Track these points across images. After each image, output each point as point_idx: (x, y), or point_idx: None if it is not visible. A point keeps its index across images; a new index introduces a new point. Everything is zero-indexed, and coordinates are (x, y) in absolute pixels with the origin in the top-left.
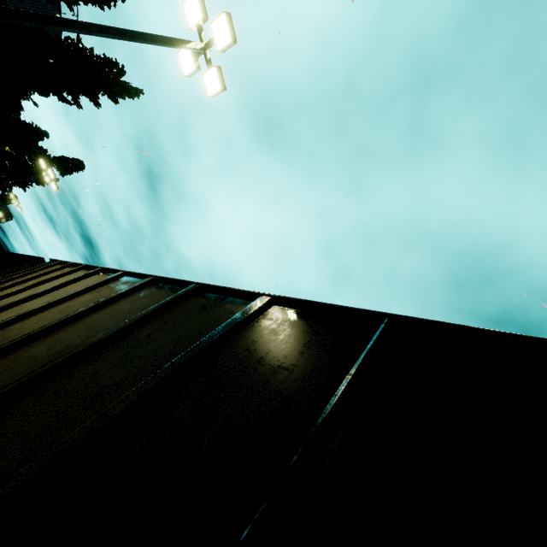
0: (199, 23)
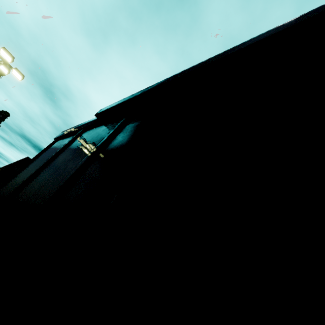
0: None
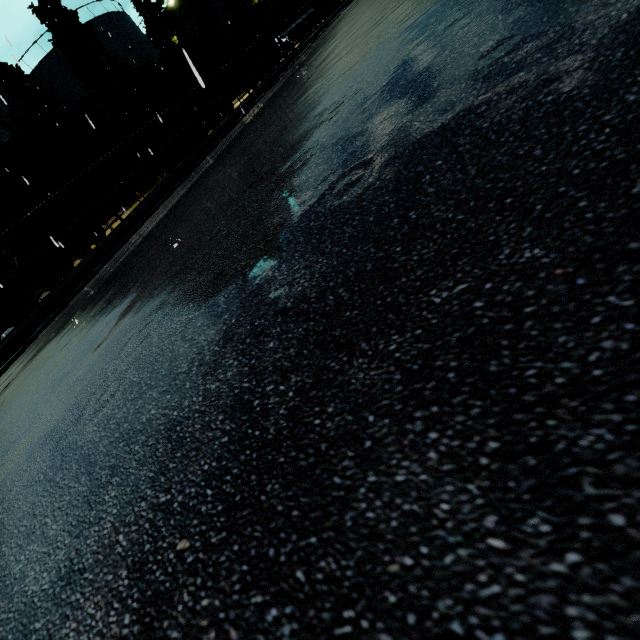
0: None
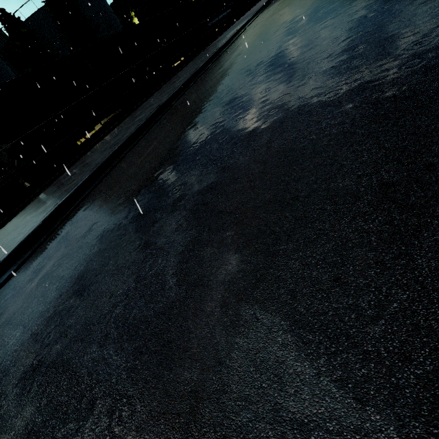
0: None
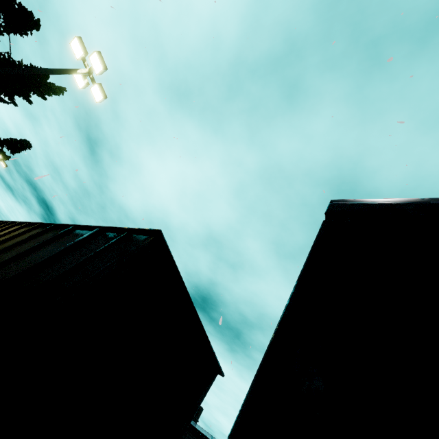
0: (82, 56)
